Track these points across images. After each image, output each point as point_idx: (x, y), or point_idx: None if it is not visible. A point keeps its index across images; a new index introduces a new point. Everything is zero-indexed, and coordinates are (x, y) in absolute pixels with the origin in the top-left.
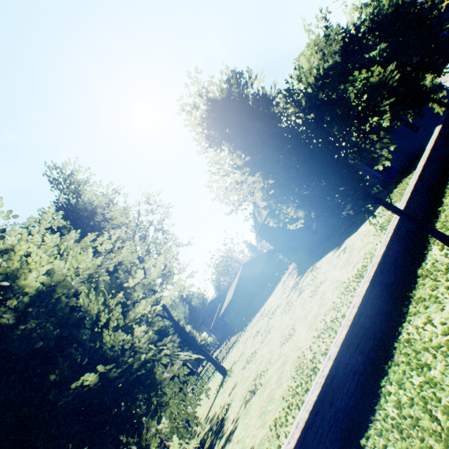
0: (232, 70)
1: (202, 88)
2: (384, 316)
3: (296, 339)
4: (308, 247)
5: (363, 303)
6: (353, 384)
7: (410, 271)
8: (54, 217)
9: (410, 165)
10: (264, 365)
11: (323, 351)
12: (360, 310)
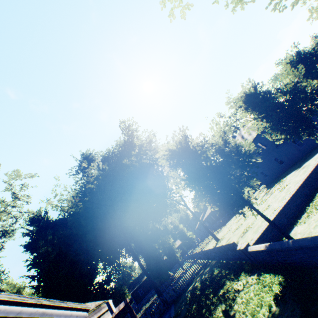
0: (254, 82)
1: (245, 91)
2: None
3: (271, 207)
4: (275, 173)
5: (310, 174)
6: (304, 198)
7: None
8: (122, 148)
9: None
10: (250, 223)
11: None
12: (309, 176)
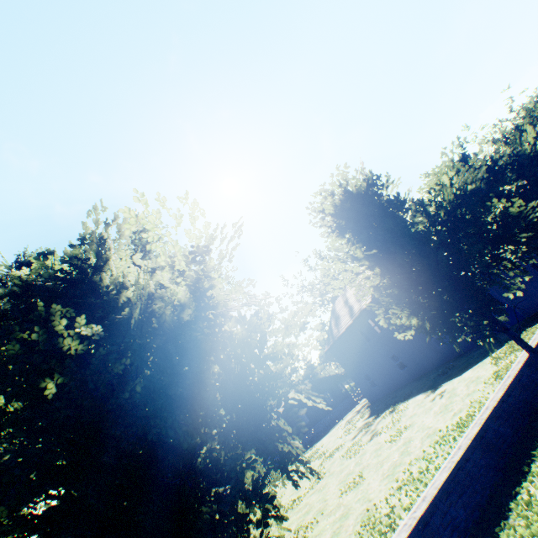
0: (370, 171)
1: (343, 180)
2: (496, 471)
3: (364, 489)
4: (389, 382)
5: (471, 447)
6: None
7: (534, 428)
8: None
9: (537, 314)
10: (312, 515)
11: (406, 504)
12: (467, 454)
